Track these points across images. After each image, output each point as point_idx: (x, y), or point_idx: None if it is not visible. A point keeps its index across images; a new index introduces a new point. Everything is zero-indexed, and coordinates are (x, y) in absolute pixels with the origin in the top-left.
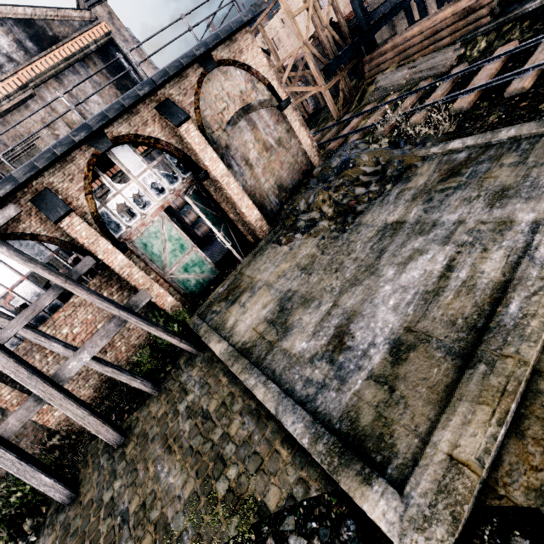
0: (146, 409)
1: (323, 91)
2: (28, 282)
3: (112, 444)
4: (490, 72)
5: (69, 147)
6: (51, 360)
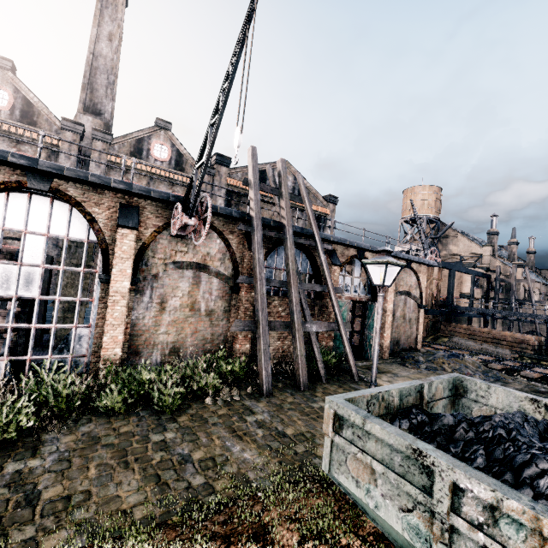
0: (320, 385)
1: None
2: None
3: (302, 385)
4: (543, 371)
5: (360, 246)
6: None
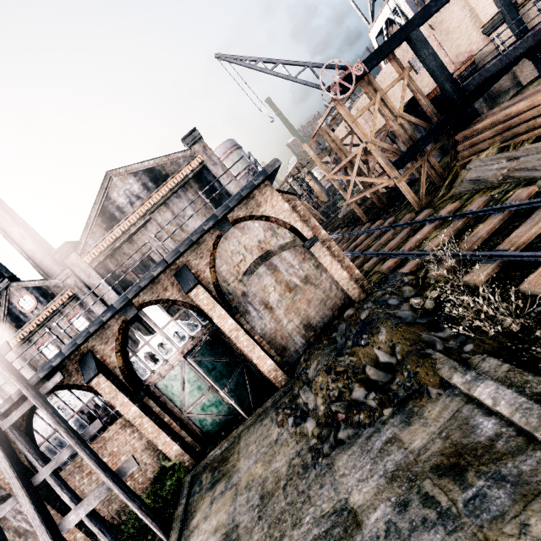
0: None
1: (397, 182)
2: (78, 416)
3: None
4: None
5: (99, 326)
6: (86, 481)
